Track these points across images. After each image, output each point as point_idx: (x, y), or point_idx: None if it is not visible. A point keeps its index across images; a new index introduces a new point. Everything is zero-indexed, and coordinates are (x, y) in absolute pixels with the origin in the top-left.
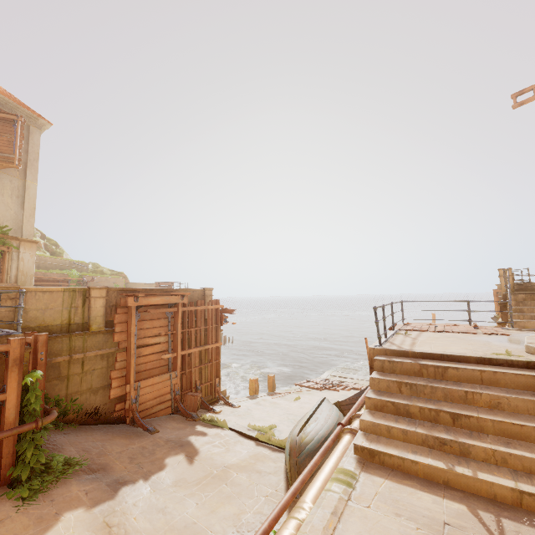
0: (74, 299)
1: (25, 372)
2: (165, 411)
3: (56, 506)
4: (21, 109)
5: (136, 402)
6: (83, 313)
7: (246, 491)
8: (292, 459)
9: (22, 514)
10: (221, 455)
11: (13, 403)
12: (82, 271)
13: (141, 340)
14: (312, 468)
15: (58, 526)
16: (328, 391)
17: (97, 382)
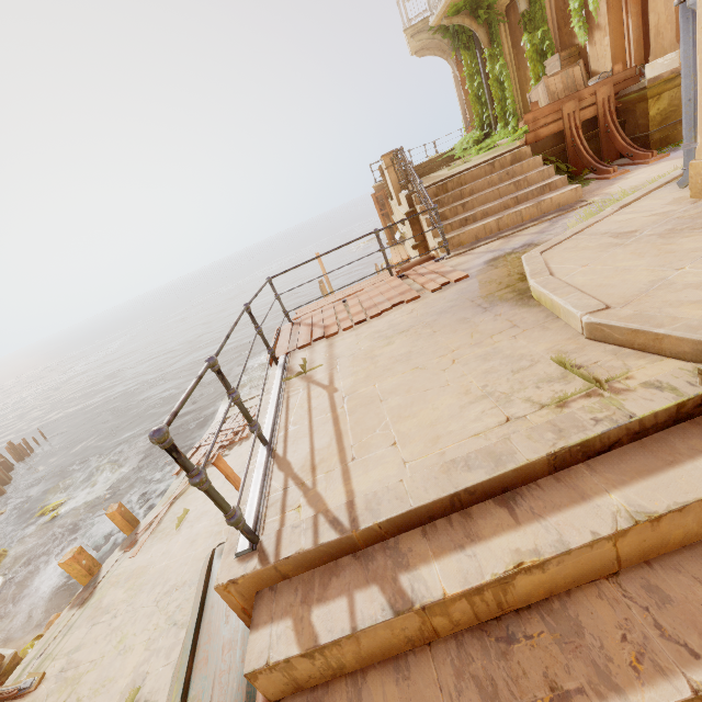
0: None
1: None
2: None
3: None
4: None
5: None
6: None
7: None
8: None
9: None
10: None
11: None
12: None
13: None
14: None
15: None
16: (232, 449)
17: None
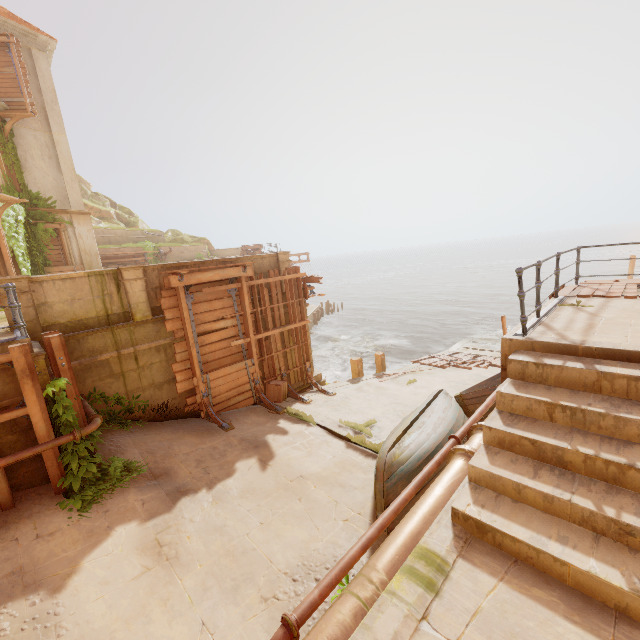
0: (105, 285)
1: (47, 381)
2: (246, 402)
3: (109, 519)
4: (9, 23)
5: (208, 395)
6: (120, 300)
7: (322, 510)
8: (377, 483)
9: (73, 527)
10: (301, 460)
11: (39, 416)
12: (158, 241)
13: (202, 327)
14: (398, 507)
15: (108, 542)
16: (455, 370)
17: (159, 377)
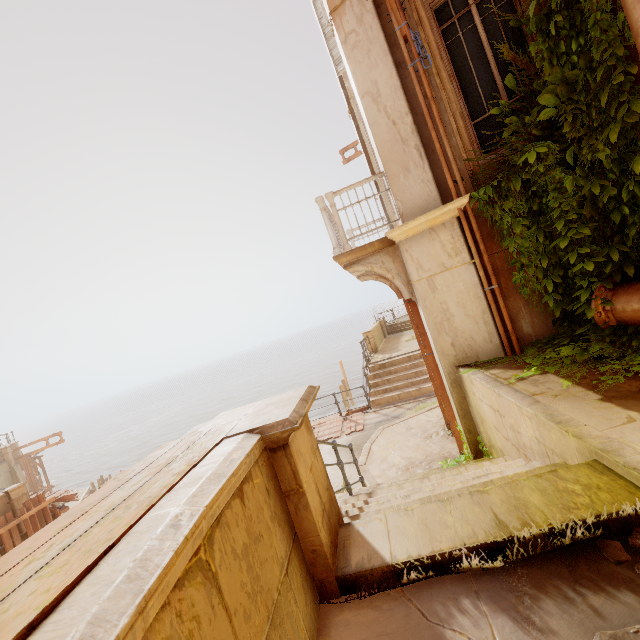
0: None
1: None
2: None
3: None
4: None
5: None
6: None
7: None
8: None
9: None
10: None
11: None
12: None
13: None
14: None
15: None
16: None
17: None
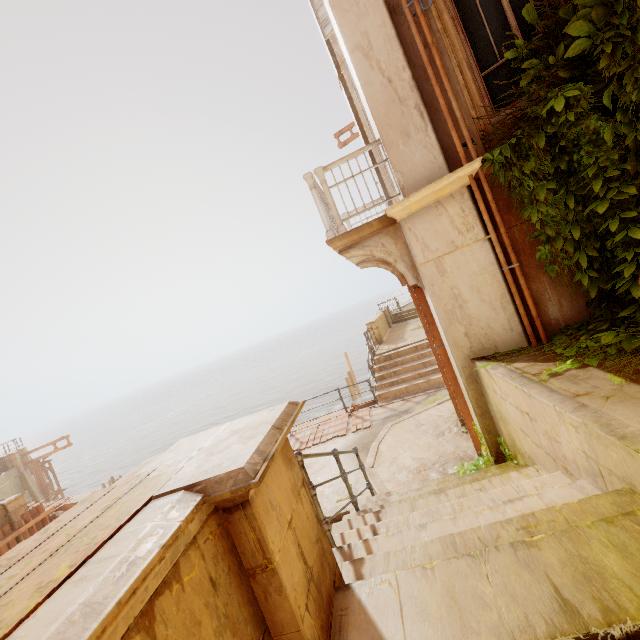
0: None
1: None
2: None
3: None
4: None
5: None
6: None
7: None
8: None
9: None
10: None
11: None
12: None
13: None
14: None
15: None
16: None
17: None
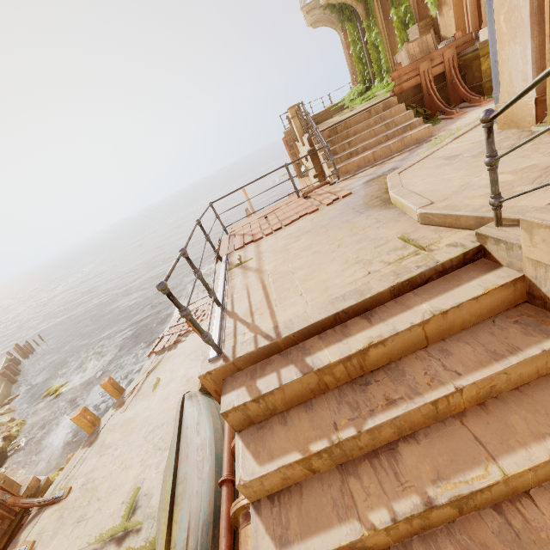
0: None
1: None
2: None
3: None
4: None
5: None
6: None
7: None
8: None
9: None
10: None
11: None
12: None
13: None
14: None
15: None
16: (188, 336)
17: None
